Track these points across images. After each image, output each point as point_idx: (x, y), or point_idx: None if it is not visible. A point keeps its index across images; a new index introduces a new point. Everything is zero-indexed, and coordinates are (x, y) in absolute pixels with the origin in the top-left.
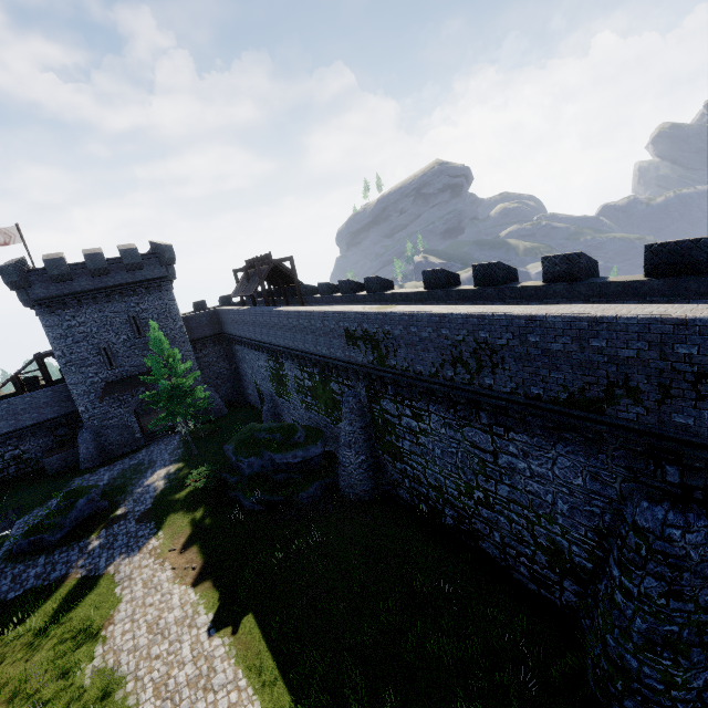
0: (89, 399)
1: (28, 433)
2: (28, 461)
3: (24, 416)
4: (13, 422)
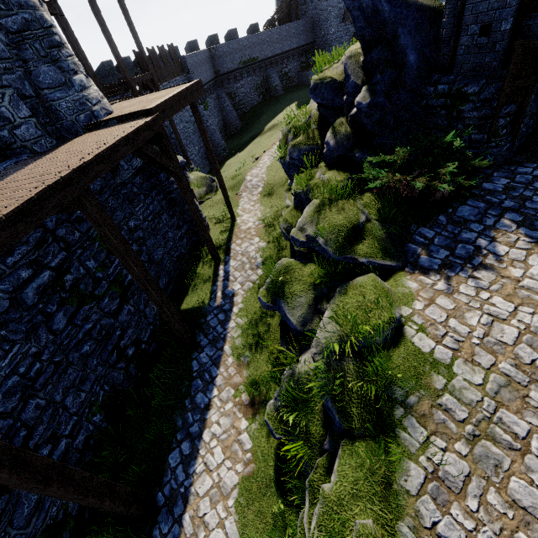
0: (336, 23)
1: (291, 56)
2: (289, 79)
3: (293, 40)
4: (289, 43)
